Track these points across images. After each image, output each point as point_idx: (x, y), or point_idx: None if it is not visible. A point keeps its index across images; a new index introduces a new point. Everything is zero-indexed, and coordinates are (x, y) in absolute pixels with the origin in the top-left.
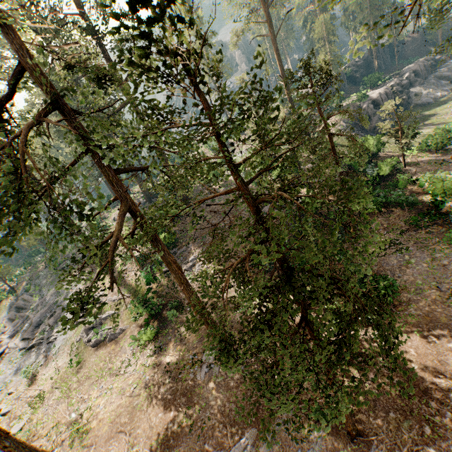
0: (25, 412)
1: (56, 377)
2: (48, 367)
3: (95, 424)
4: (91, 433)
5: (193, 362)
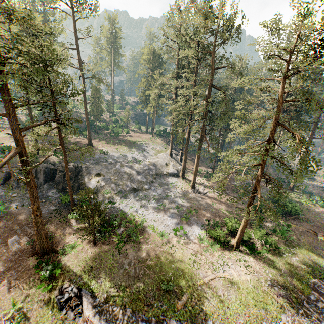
0: None
1: None
2: None
3: None
4: None
5: None
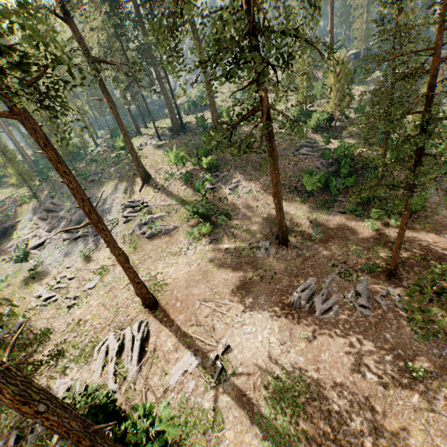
0: (92, 277)
1: (113, 258)
2: (101, 252)
3: (171, 281)
4: (169, 285)
5: (250, 247)
